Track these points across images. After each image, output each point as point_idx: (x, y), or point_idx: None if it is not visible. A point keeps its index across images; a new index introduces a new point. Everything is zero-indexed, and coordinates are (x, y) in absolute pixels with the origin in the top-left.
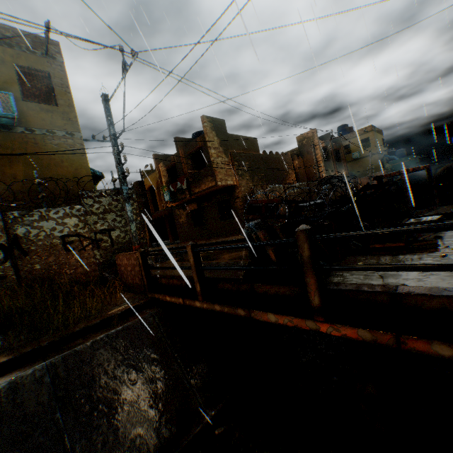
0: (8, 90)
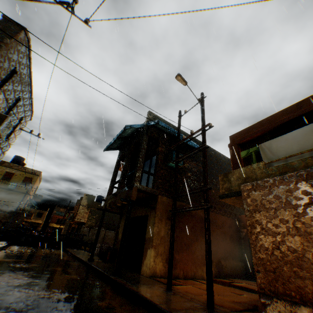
0: (19, 181)
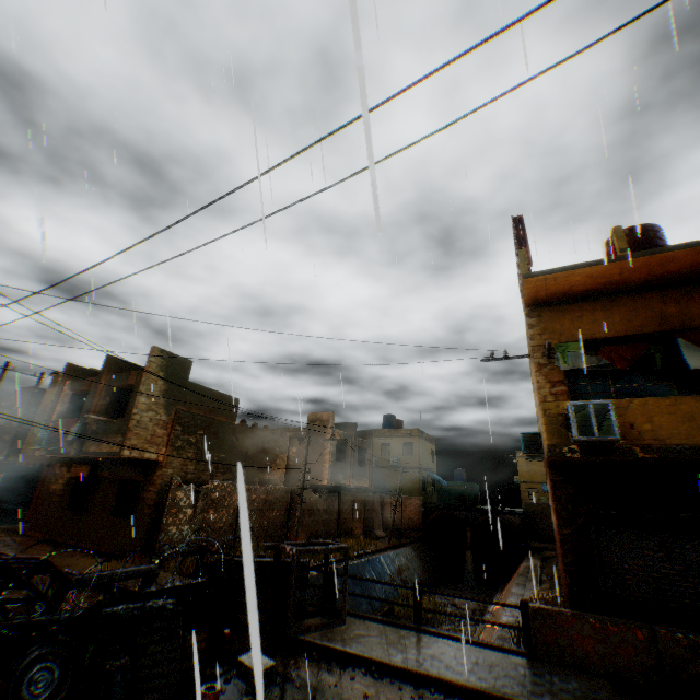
0: None
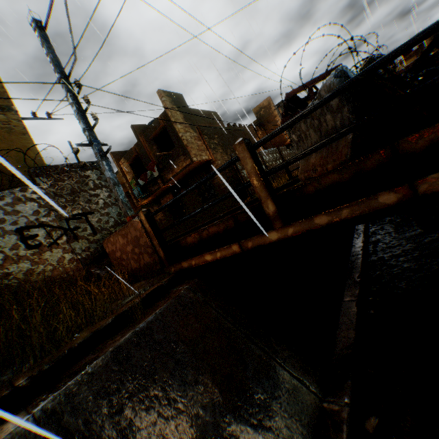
0: None
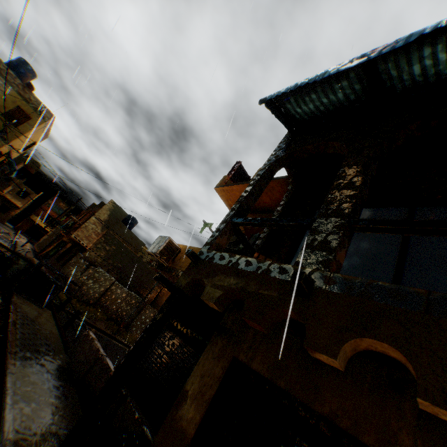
0: (2, 108)
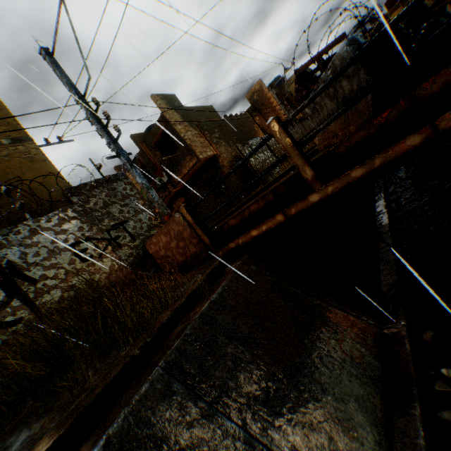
0: None
